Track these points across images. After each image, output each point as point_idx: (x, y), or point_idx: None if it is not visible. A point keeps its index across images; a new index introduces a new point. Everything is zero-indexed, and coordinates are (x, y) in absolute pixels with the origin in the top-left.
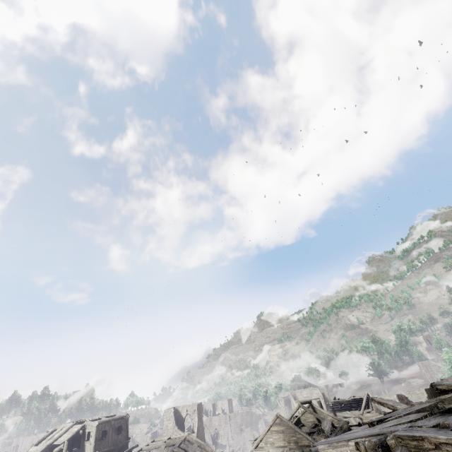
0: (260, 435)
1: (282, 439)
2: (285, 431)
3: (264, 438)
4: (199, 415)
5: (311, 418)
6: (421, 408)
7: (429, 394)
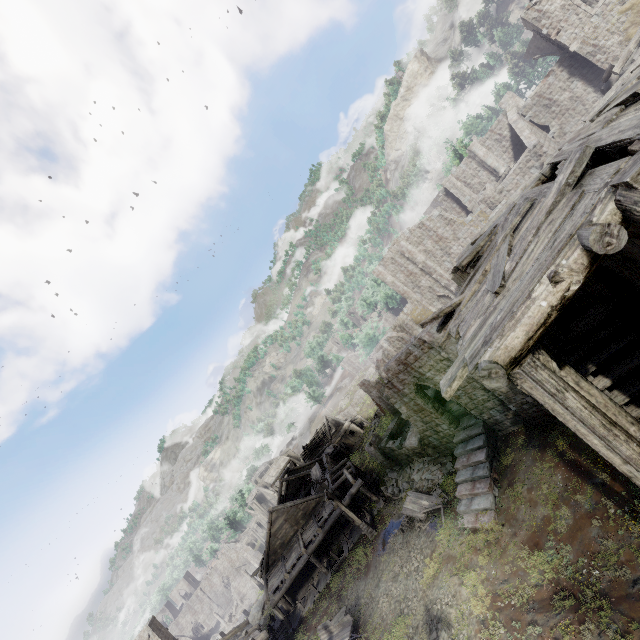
0: (265, 552)
1: (289, 529)
2: (288, 517)
3: (271, 550)
4: (161, 634)
5: (297, 483)
6: (551, 205)
7: (457, 281)
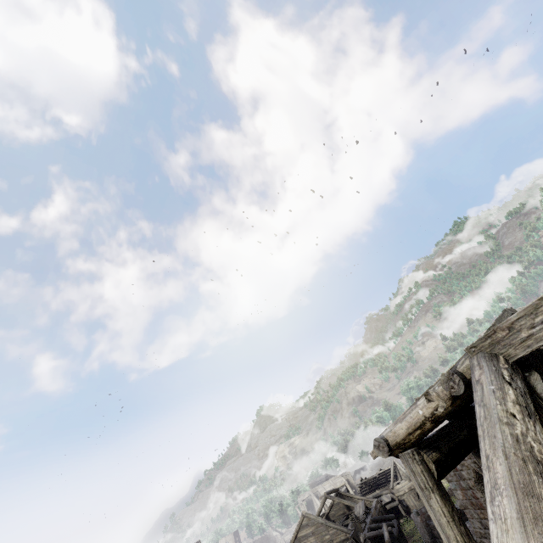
0: None
1: None
2: (316, 532)
3: None
4: None
5: (341, 510)
6: None
7: None
